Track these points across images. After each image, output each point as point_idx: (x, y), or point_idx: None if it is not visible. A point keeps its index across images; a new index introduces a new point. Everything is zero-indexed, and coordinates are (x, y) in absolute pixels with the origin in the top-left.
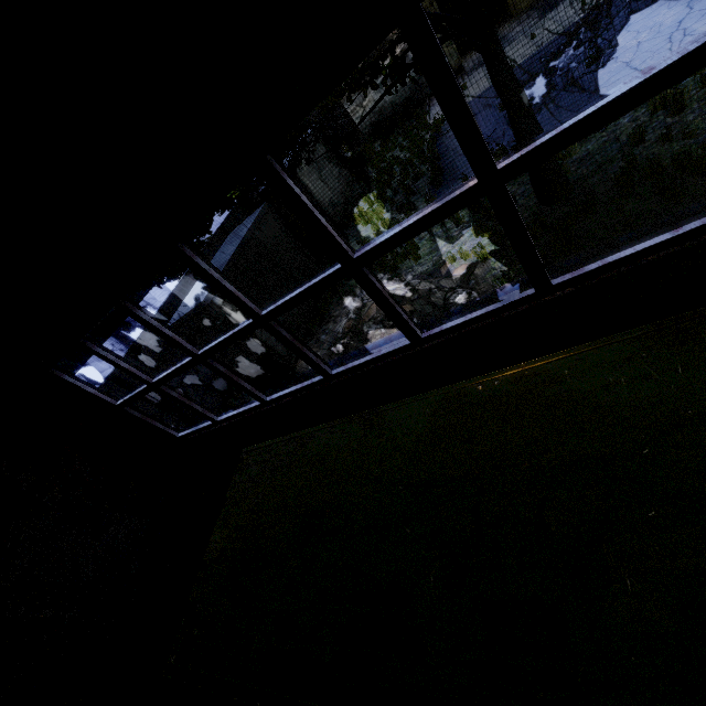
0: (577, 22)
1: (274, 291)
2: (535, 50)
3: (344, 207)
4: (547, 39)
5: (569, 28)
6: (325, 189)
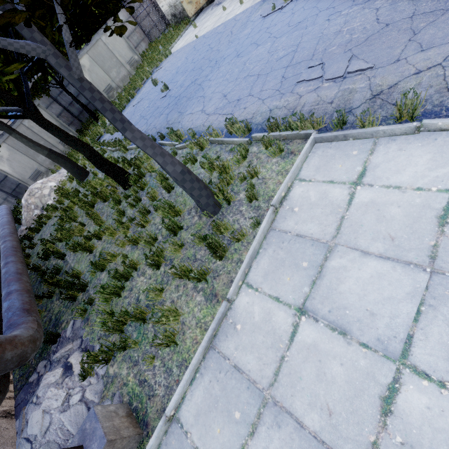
0: (222, 24)
1: (33, 154)
2: (209, 29)
3: (122, 90)
4: (217, 23)
5: (219, 26)
6: (105, 78)
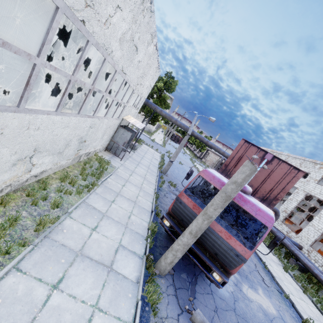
0: None
1: None
2: None
3: None
4: None
5: None
6: None
